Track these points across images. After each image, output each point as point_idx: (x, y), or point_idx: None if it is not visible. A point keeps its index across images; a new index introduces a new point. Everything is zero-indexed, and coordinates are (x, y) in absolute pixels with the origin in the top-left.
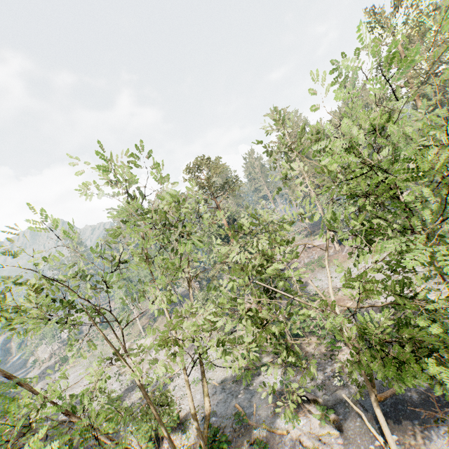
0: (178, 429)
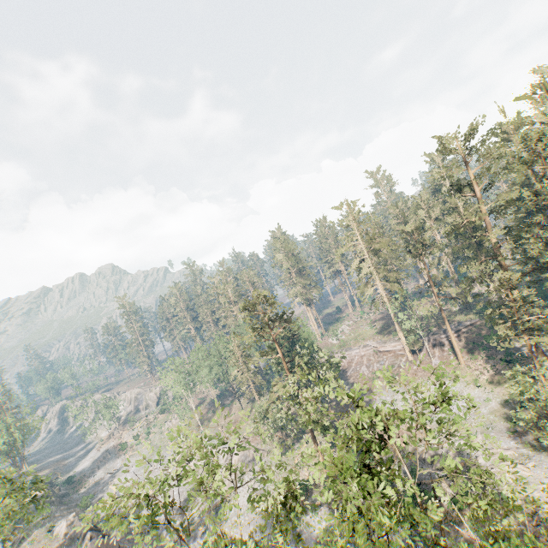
0: None
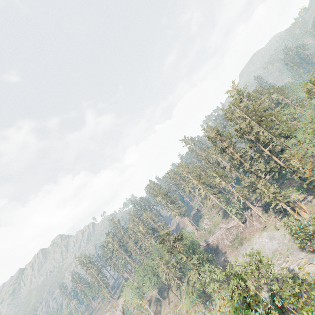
0: None
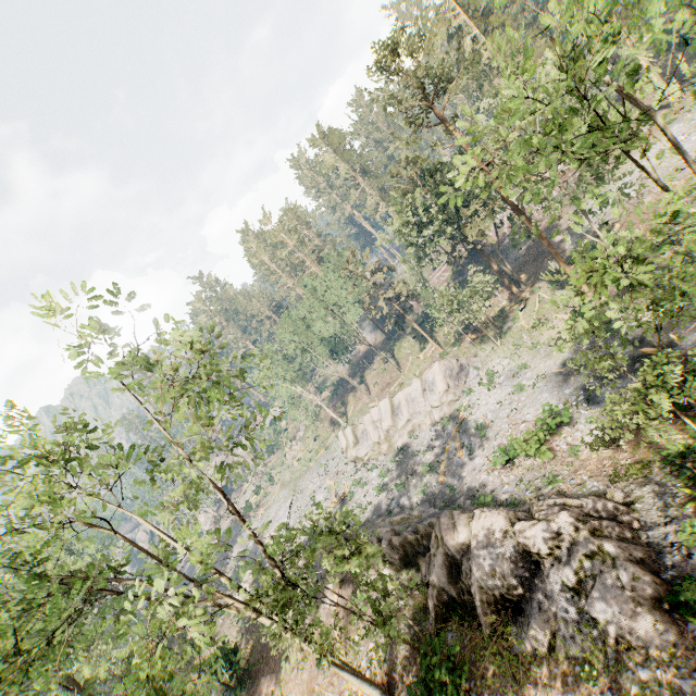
0: (559, 429)
